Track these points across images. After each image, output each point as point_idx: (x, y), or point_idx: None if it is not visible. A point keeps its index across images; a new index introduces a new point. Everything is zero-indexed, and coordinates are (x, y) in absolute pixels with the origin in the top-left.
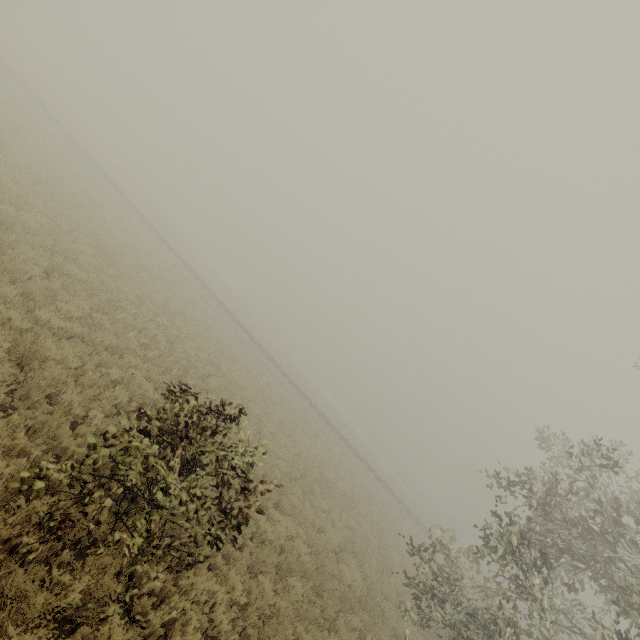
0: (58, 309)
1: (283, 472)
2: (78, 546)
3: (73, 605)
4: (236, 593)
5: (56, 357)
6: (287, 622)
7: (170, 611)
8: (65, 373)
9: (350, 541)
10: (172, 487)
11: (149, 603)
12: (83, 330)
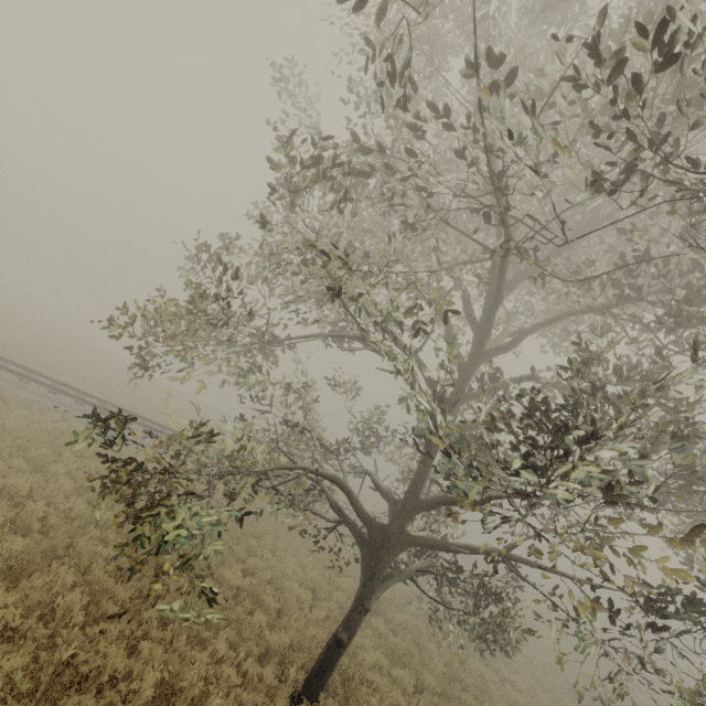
0: None
1: None
2: None
3: None
4: None
5: None
6: None
7: None
8: None
9: None
10: None
11: None
12: None
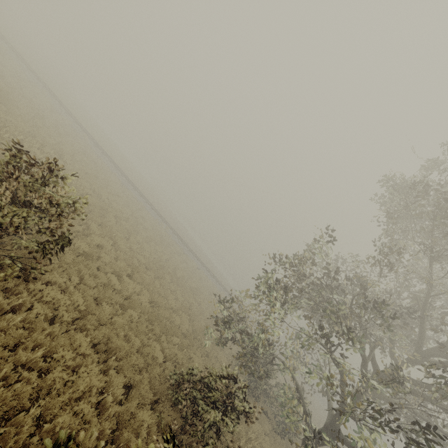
0: None
1: (142, 264)
2: None
3: None
4: (77, 303)
5: None
6: (120, 329)
7: (17, 299)
8: None
9: (186, 307)
10: None
11: (1, 293)
12: None
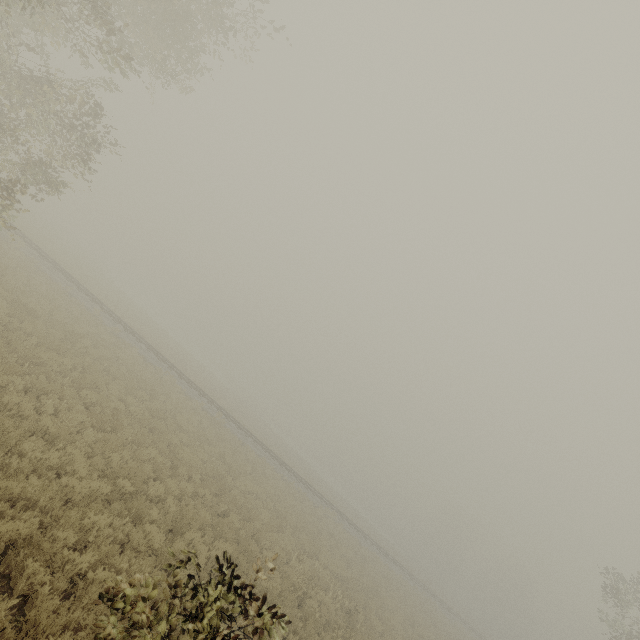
0: None
1: None
2: None
3: None
4: None
5: None
6: None
7: None
8: None
9: None
10: None
11: None
12: None
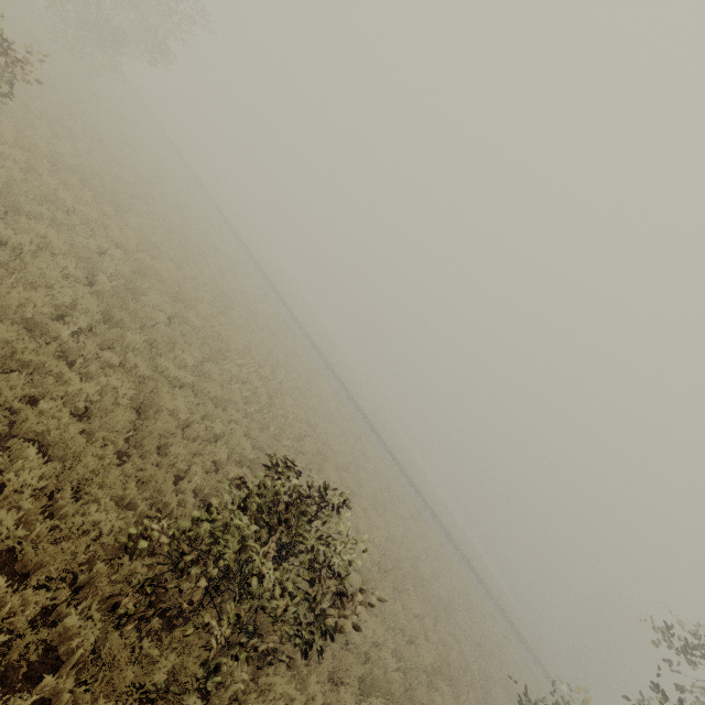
0: (176, 358)
1: (373, 559)
2: (167, 614)
3: (157, 685)
4: None
5: (169, 407)
6: None
7: None
8: (175, 424)
9: (445, 662)
10: (267, 577)
11: (226, 696)
12: (194, 379)
